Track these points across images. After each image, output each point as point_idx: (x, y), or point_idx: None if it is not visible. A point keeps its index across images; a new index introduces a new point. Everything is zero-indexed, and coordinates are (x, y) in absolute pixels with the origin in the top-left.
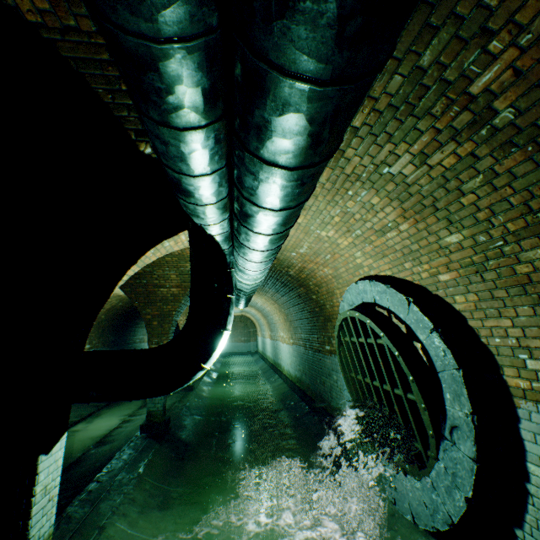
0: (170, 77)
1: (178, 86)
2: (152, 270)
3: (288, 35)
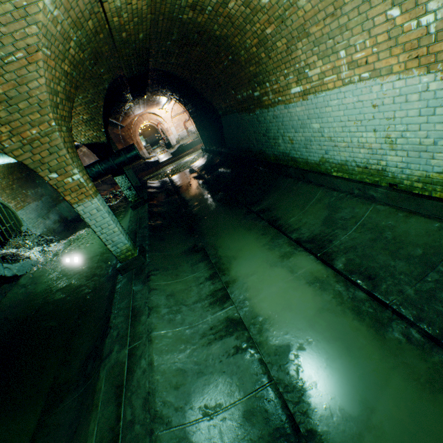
0: None
1: None
2: None
3: None
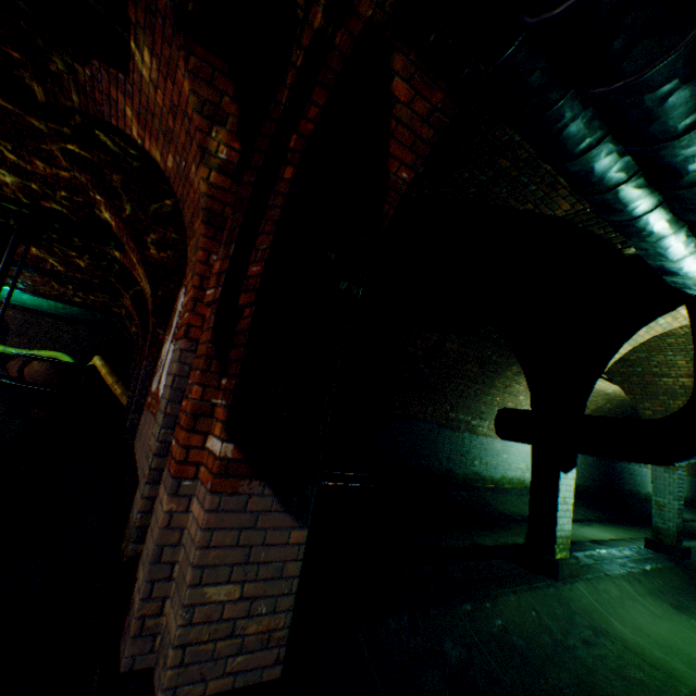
0: (640, 227)
1: (646, 228)
2: (647, 356)
3: (694, 216)
